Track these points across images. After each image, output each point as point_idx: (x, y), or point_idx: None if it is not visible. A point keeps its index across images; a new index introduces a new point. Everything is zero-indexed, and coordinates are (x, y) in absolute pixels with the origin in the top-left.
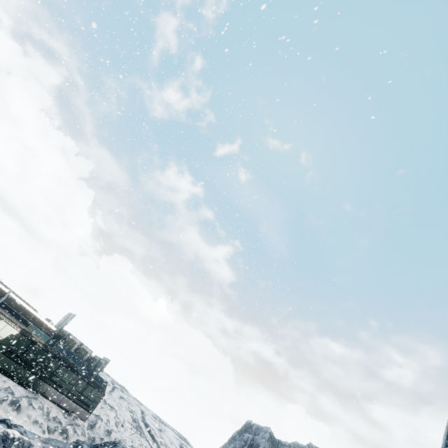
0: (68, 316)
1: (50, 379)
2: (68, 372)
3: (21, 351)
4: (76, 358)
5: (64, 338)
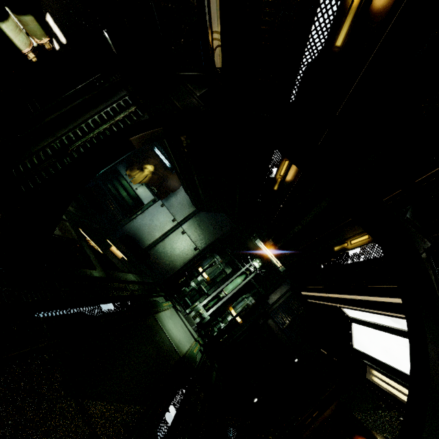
0: None
1: None
2: None
3: None
4: None
5: None
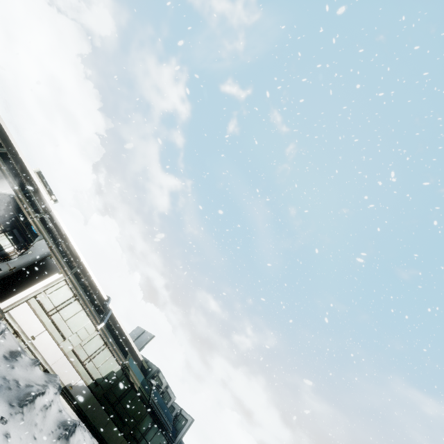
0: (142, 334)
1: (138, 443)
2: (157, 434)
3: (117, 397)
4: (168, 413)
5: (152, 375)
